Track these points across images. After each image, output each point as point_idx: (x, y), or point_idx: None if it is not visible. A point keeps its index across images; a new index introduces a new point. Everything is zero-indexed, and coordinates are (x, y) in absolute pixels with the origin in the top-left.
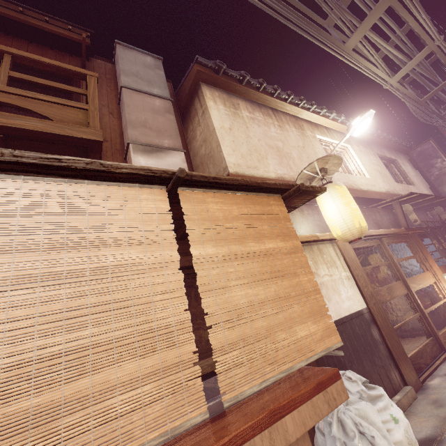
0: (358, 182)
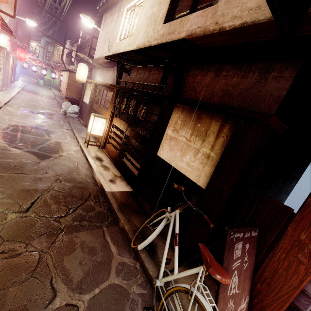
0: (121, 47)
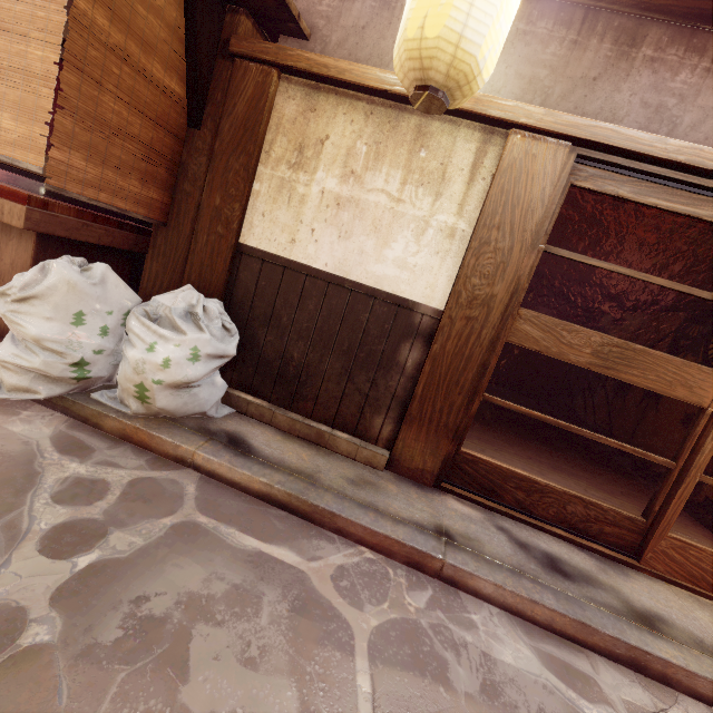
0: None
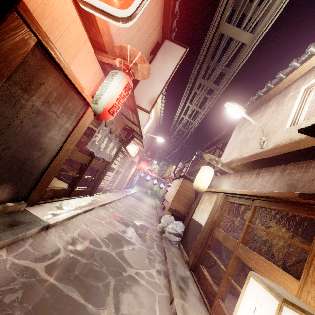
0: None
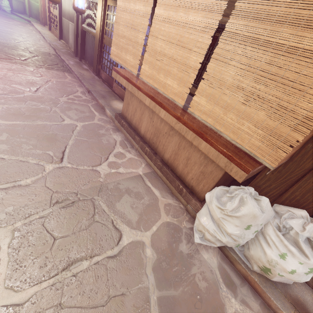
0: None
